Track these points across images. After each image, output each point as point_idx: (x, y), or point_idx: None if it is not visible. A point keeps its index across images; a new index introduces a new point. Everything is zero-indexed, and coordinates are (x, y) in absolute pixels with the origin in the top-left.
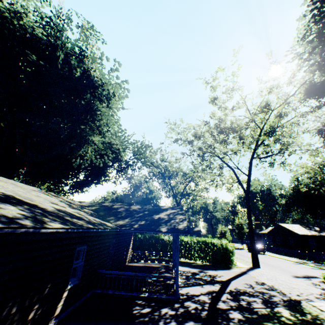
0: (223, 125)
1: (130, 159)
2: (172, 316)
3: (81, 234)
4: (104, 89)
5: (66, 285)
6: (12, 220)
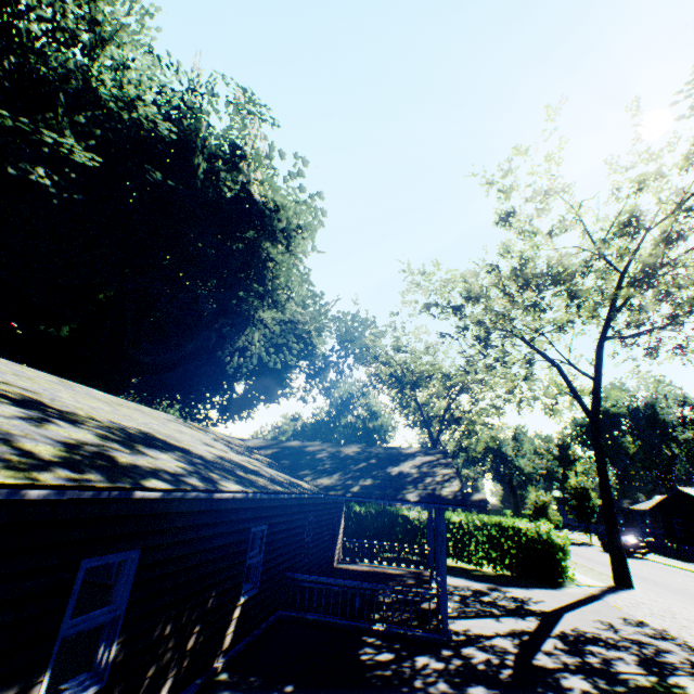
0: (529, 269)
1: (332, 352)
2: (438, 671)
3: (258, 503)
4: (281, 219)
5: (237, 595)
6: (178, 478)
